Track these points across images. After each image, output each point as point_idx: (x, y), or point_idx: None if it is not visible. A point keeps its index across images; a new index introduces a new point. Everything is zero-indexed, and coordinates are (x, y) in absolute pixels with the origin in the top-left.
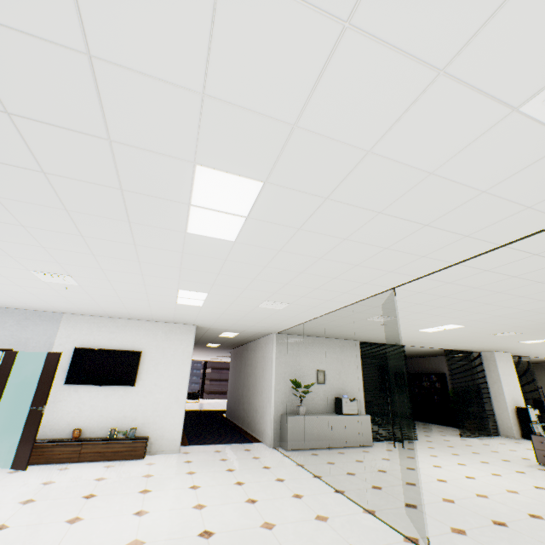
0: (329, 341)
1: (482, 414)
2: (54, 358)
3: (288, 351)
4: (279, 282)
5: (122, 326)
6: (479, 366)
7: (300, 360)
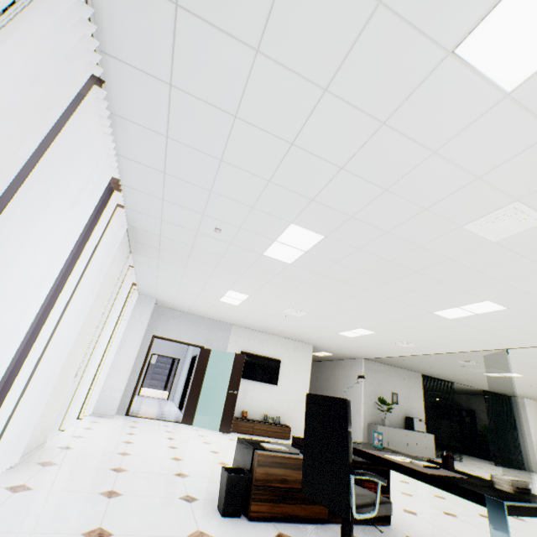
0: (400, 370)
1: (508, 450)
2: (240, 357)
3: (372, 374)
4: (437, 335)
5: (267, 339)
6: (509, 408)
7: (380, 382)
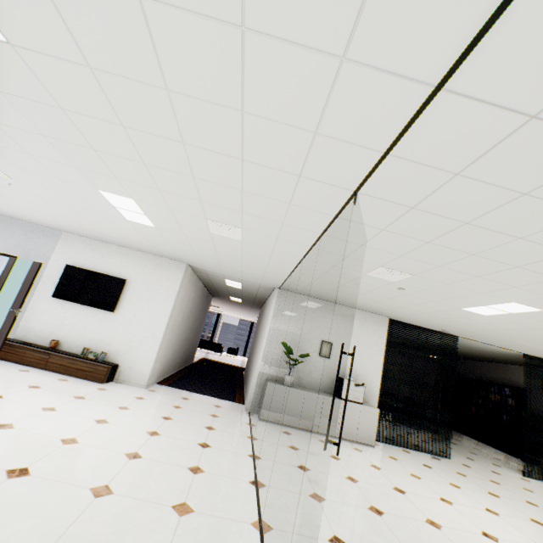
0: (346, 309)
1: None
2: (35, 267)
3: (289, 311)
4: (181, 172)
5: (113, 252)
6: None
7: (302, 325)
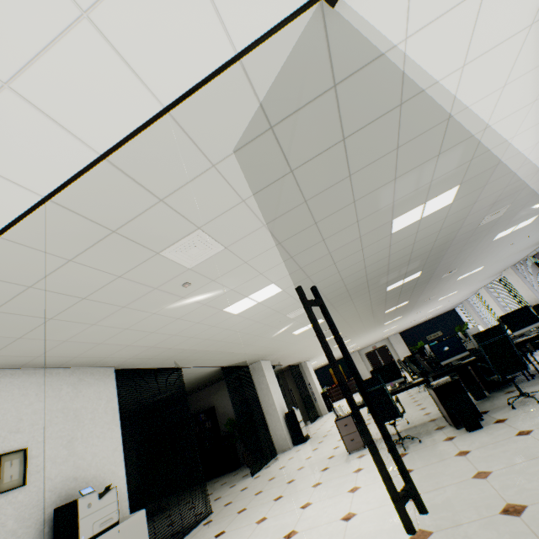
0: (45, 374)
1: (256, 438)
2: None
3: None
4: None
5: None
6: (250, 381)
7: None
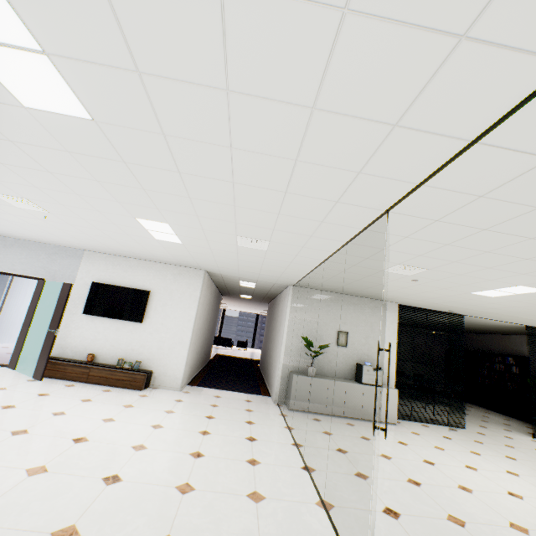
0: (357, 300)
1: None
2: (66, 288)
3: (305, 306)
4: (223, 202)
5: (134, 266)
6: None
7: (318, 318)
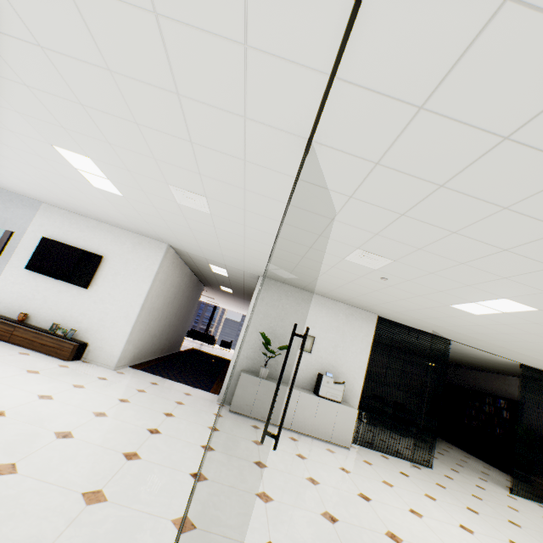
0: (332, 303)
1: None
2: (6, 235)
3: (272, 301)
4: (122, 116)
5: (92, 227)
6: None
7: (285, 316)
